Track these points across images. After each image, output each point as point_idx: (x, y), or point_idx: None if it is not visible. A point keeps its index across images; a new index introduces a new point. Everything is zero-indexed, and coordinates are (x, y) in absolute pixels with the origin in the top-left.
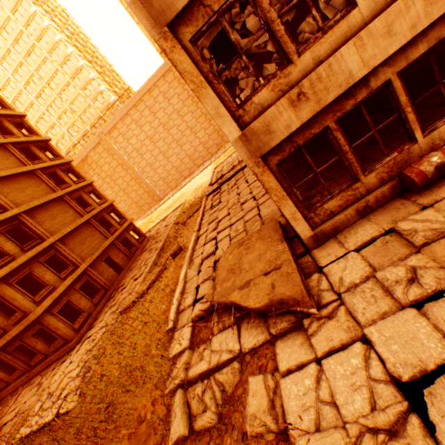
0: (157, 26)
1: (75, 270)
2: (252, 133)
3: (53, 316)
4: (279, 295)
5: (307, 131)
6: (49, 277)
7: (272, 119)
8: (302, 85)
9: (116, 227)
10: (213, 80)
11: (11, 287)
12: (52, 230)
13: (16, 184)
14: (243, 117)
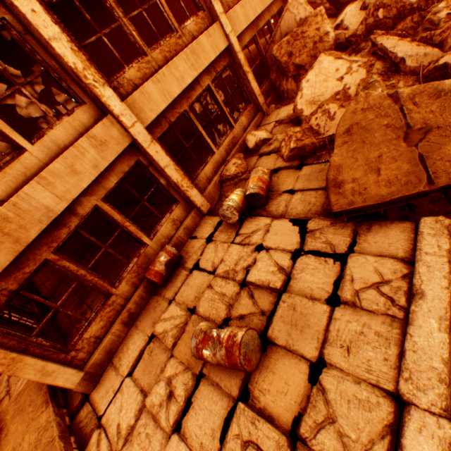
0: None
1: None
2: None
3: None
4: None
5: (19, 271)
6: None
7: None
8: None
9: None
10: None
11: None
12: None
13: None
14: None
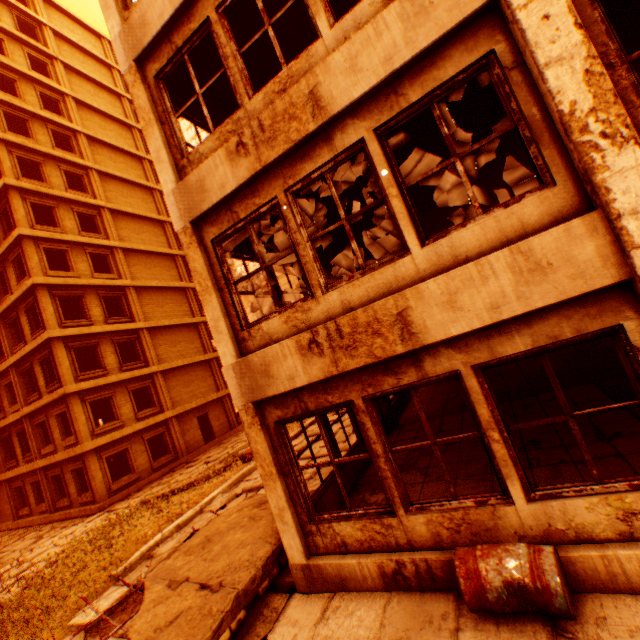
0: (183, 220)
1: (158, 413)
2: (248, 365)
3: (100, 459)
4: None
5: (323, 393)
6: (125, 410)
7: (274, 359)
8: (317, 331)
9: None
10: (225, 287)
11: (83, 404)
12: (164, 357)
13: (160, 297)
14: (248, 340)
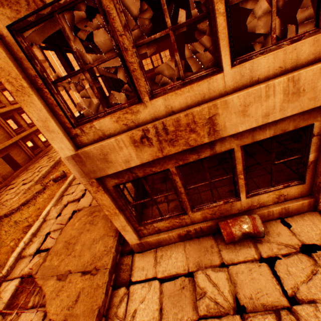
0: None
1: None
2: (87, 156)
3: None
4: (75, 317)
5: (149, 167)
6: None
7: (111, 150)
8: (147, 130)
9: (24, 128)
10: (43, 87)
11: None
12: None
13: None
14: (81, 136)
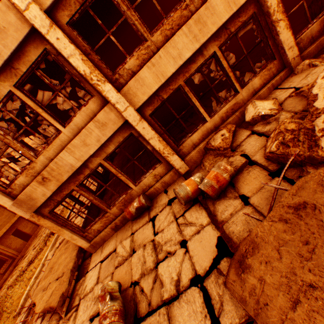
0: None
1: None
2: (21, 201)
3: None
4: (49, 304)
5: (61, 192)
6: None
7: (31, 192)
8: (43, 174)
9: None
10: None
11: None
12: None
13: None
14: (13, 191)
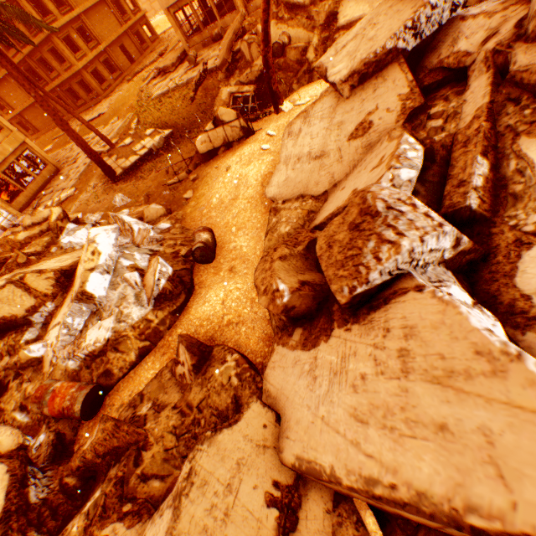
0: None
1: (98, 46)
2: None
3: (89, 75)
4: (167, 65)
5: (182, 3)
6: (81, 45)
7: None
8: None
9: (130, 16)
10: None
11: (60, 42)
12: (77, 1)
13: None
14: None
